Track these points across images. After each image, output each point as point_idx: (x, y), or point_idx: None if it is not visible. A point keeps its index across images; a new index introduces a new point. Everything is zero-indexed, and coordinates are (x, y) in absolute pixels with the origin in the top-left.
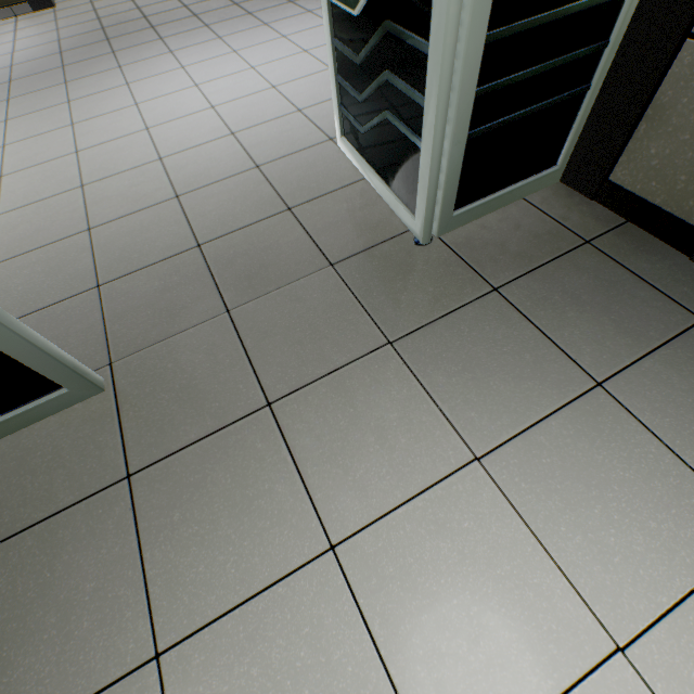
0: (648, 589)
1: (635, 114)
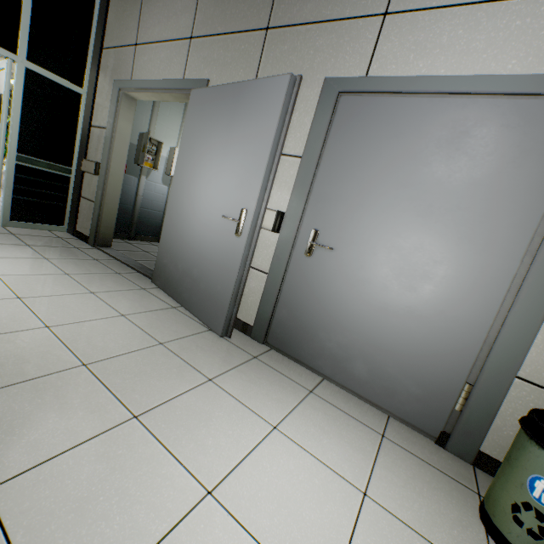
0: (1, 256)
1: (77, 211)
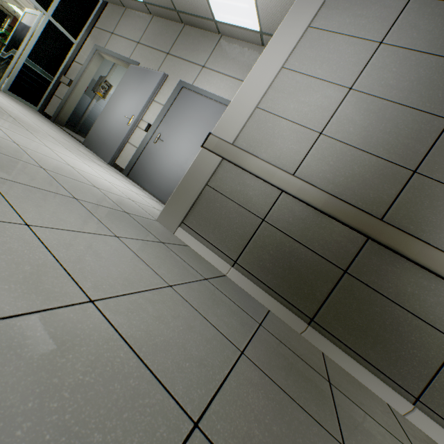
0: (9, 101)
1: (49, 102)
